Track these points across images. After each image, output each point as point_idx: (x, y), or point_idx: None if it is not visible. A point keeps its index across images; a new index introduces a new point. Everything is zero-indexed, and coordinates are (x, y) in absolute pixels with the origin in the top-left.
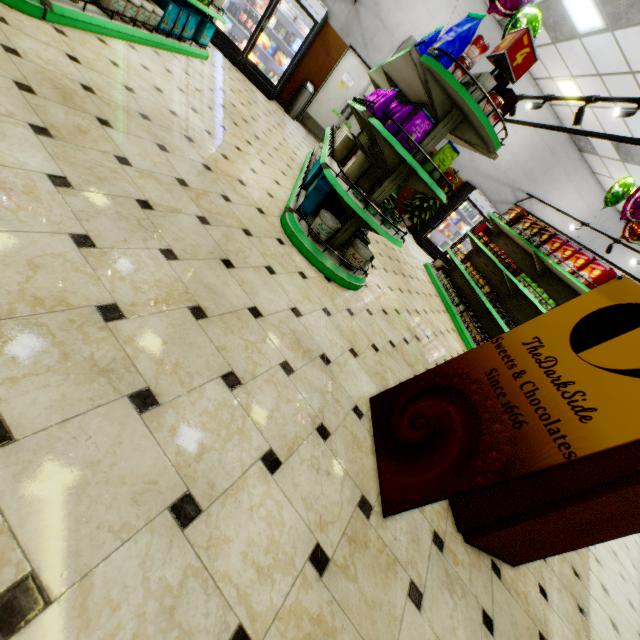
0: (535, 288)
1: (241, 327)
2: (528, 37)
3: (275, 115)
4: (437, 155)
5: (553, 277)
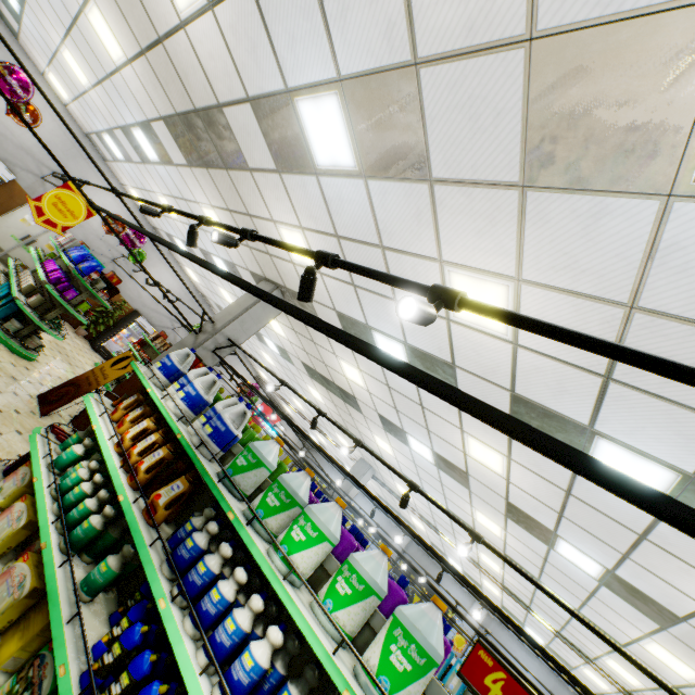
0: None
1: None
2: (117, 276)
3: None
4: (81, 305)
5: None
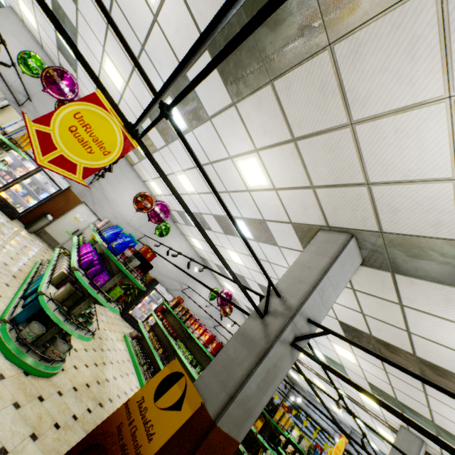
0: (184, 348)
1: None
2: (151, 249)
3: (14, 232)
4: (113, 291)
5: (194, 339)
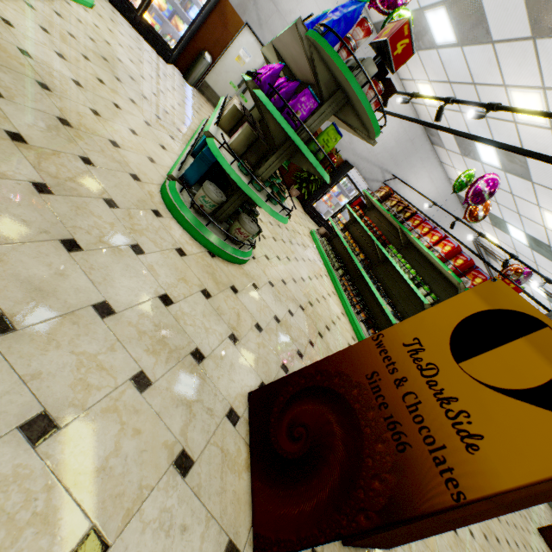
0: (400, 258)
1: (76, 335)
2: (408, 27)
3: (171, 78)
4: (322, 135)
5: (413, 248)
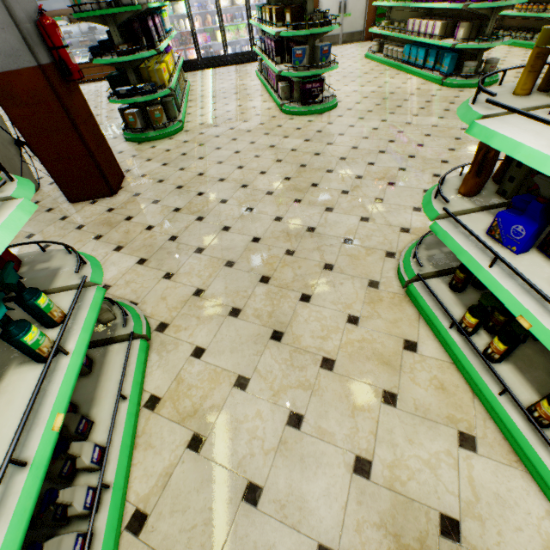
0: None
1: None
2: None
3: None
4: None
5: None
